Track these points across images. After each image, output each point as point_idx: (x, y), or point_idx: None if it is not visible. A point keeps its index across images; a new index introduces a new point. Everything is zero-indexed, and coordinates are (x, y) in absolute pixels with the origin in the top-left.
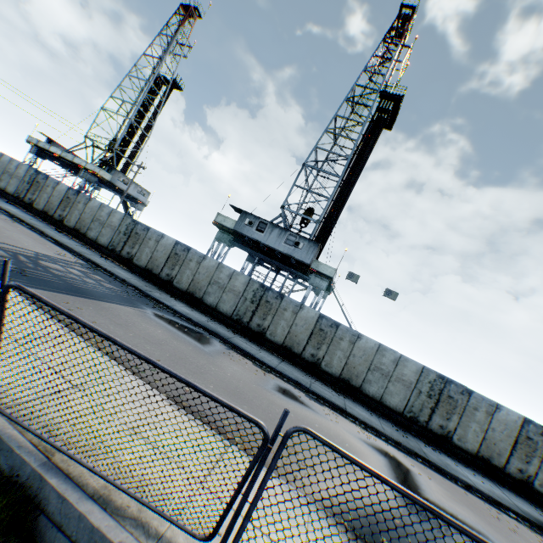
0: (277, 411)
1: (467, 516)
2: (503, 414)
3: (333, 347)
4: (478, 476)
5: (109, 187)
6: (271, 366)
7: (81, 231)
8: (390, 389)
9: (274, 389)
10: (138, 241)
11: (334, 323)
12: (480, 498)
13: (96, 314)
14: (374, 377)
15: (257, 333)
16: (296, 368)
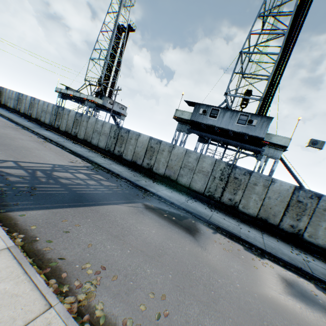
0: None
1: None
2: None
3: (316, 218)
4: None
5: (103, 109)
6: (261, 248)
7: (87, 140)
8: None
9: (287, 291)
10: (123, 141)
11: (314, 195)
12: None
13: (92, 228)
14: None
15: (229, 206)
16: (277, 240)
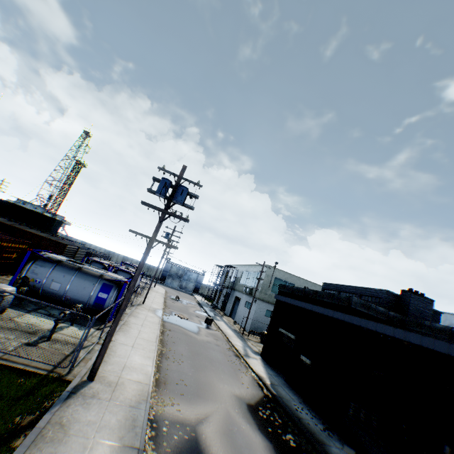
0: None
1: None
2: (79, 241)
3: None
4: None
5: None
6: None
7: None
8: None
9: None
10: None
11: None
12: None
13: None
14: None
15: None
16: None
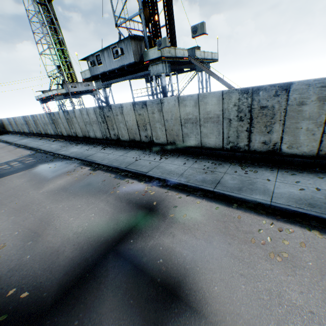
0: (47, 208)
1: (180, 257)
2: None
3: (152, 123)
4: (310, 181)
5: (73, 95)
6: (103, 164)
7: (47, 133)
8: (204, 132)
9: (79, 185)
10: (57, 123)
11: (143, 104)
12: (268, 216)
13: None
14: (188, 129)
15: (116, 140)
16: (138, 152)
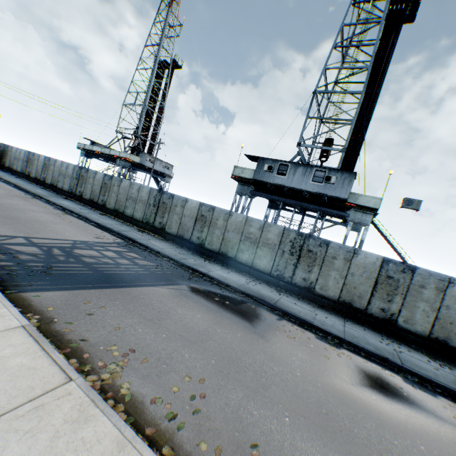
0: (398, 445)
1: None
2: None
3: (411, 298)
4: None
5: (141, 169)
6: (339, 337)
7: (119, 210)
8: None
9: (362, 382)
10: (166, 210)
11: (407, 267)
12: None
13: (121, 311)
14: None
15: (304, 288)
16: (364, 328)
